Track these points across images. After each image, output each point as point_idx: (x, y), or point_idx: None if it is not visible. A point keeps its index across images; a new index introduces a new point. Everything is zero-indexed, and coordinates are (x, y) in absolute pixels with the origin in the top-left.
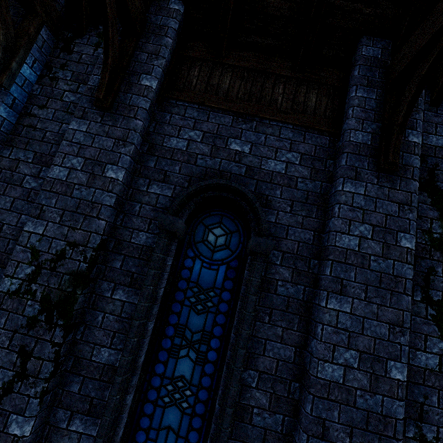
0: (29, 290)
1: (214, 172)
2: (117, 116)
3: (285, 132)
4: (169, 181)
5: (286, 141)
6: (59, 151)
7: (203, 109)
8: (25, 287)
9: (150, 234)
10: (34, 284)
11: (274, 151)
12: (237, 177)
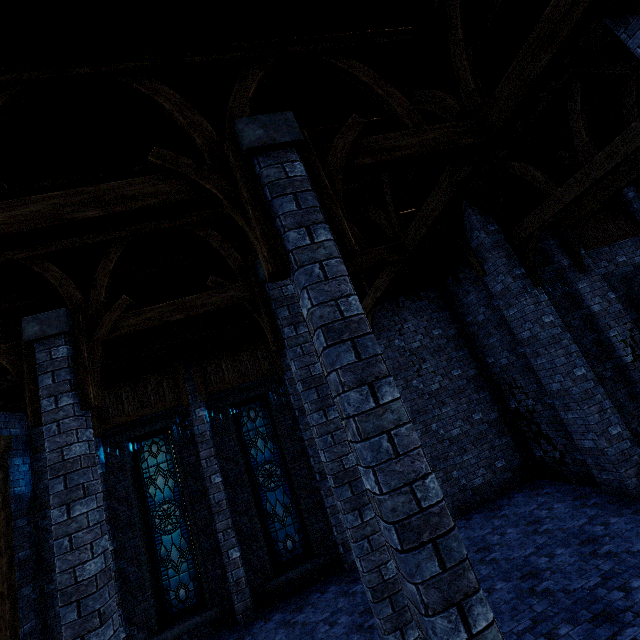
0: (636, 355)
1: (624, 275)
2: (589, 272)
3: (628, 243)
4: (616, 289)
5: (632, 247)
6: (588, 300)
7: (595, 251)
8: (635, 355)
9: (632, 313)
10: (636, 352)
11: (632, 253)
12: (633, 272)
